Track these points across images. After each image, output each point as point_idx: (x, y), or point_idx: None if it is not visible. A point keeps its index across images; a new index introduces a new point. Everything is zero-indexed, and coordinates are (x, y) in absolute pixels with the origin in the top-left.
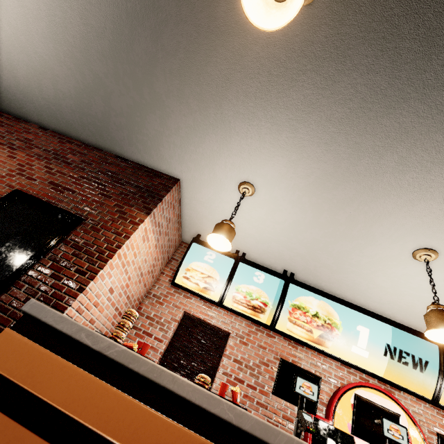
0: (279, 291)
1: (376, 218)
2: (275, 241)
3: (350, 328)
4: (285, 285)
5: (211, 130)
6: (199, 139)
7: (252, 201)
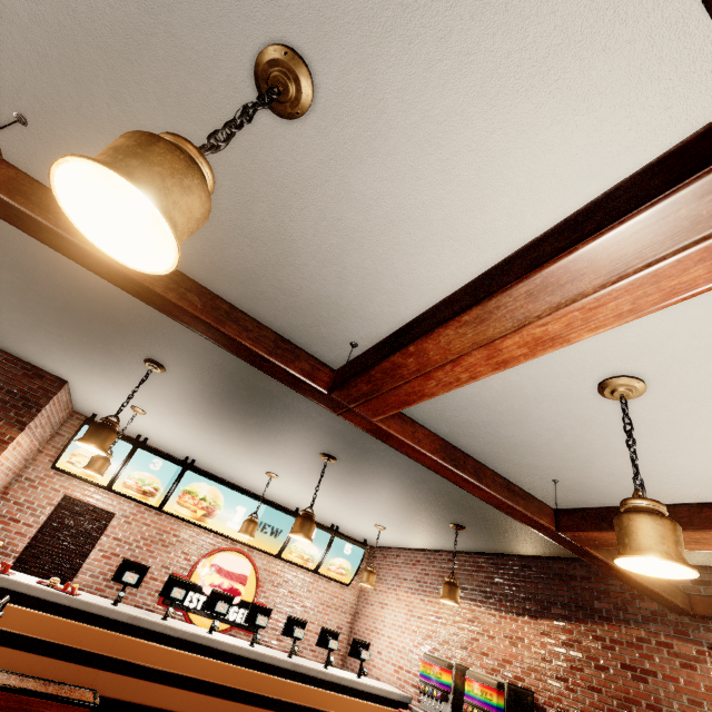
0: (175, 477)
1: (238, 453)
2: (173, 440)
3: (231, 508)
4: (182, 472)
5: (99, 375)
6: (87, 373)
7: (146, 416)
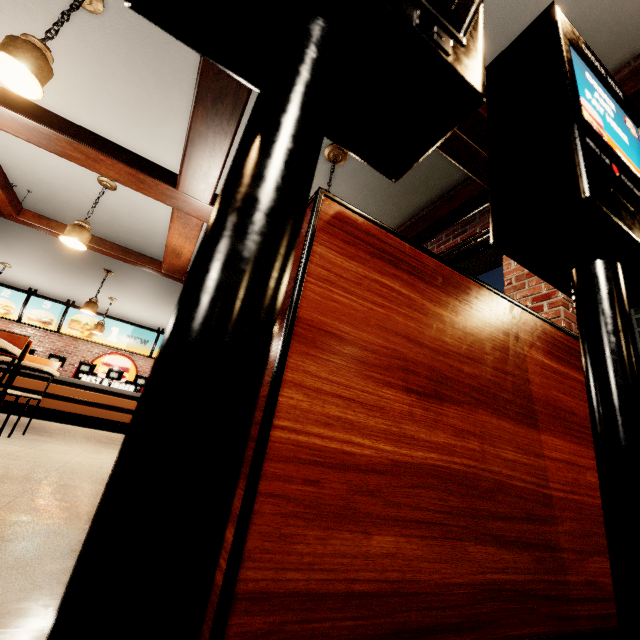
0: (62, 312)
1: (80, 285)
2: (48, 286)
3: (108, 329)
4: (66, 309)
5: None
6: None
7: (15, 269)
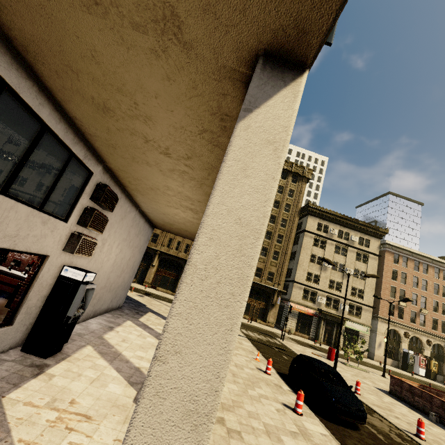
0: None
1: None
2: None
3: None
4: None
5: None
6: None
7: None
